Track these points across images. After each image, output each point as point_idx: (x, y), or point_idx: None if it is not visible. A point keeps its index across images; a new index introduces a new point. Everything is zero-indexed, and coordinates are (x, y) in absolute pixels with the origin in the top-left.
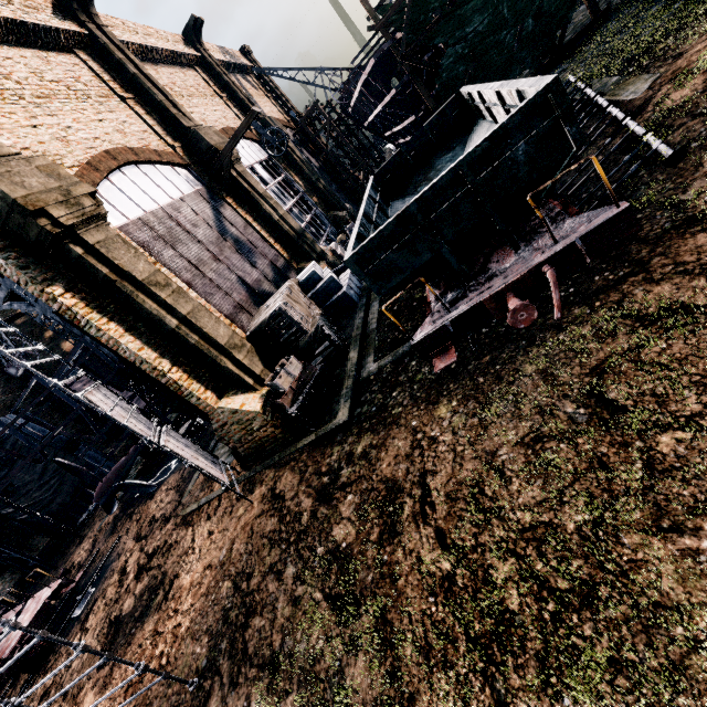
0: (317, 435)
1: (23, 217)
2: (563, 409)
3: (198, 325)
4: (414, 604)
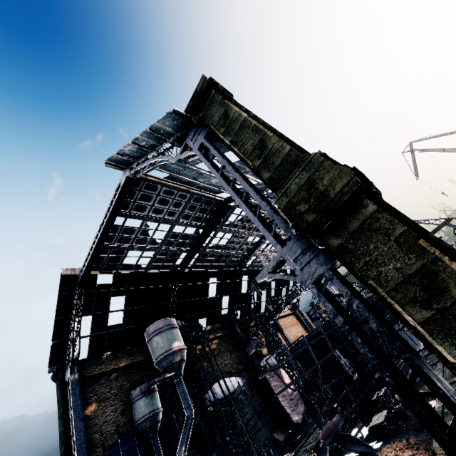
0: None
1: None
2: None
3: None
4: None
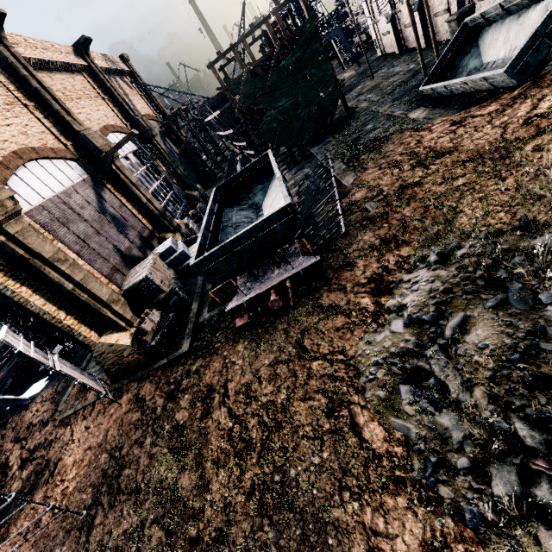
0: (168, 359)
1: None
2: (288, 349)
3: (88, 288)
4: (214, 444)
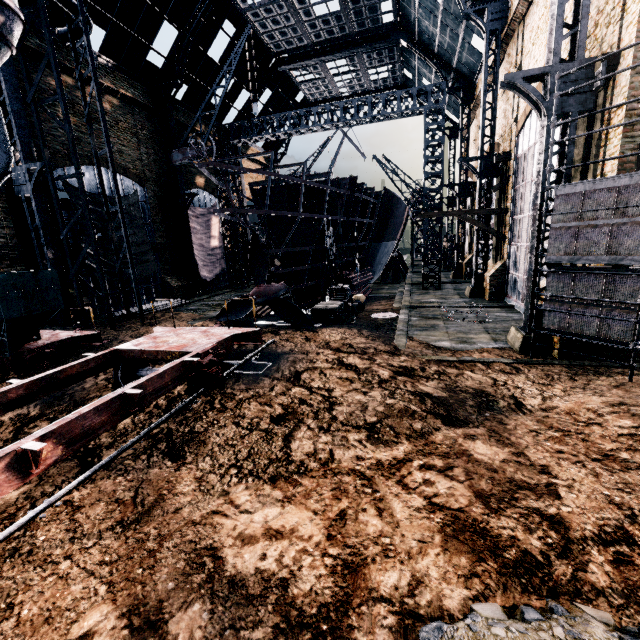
0: None
1: None
2: None
3: None
4: None
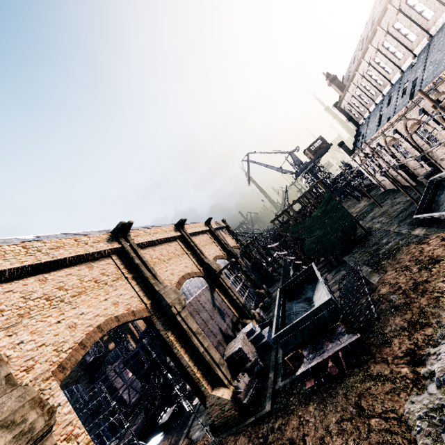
0: (256, 417)
1: (169, 308)
2: (349, 409)
3: (209, 352)
4: None
